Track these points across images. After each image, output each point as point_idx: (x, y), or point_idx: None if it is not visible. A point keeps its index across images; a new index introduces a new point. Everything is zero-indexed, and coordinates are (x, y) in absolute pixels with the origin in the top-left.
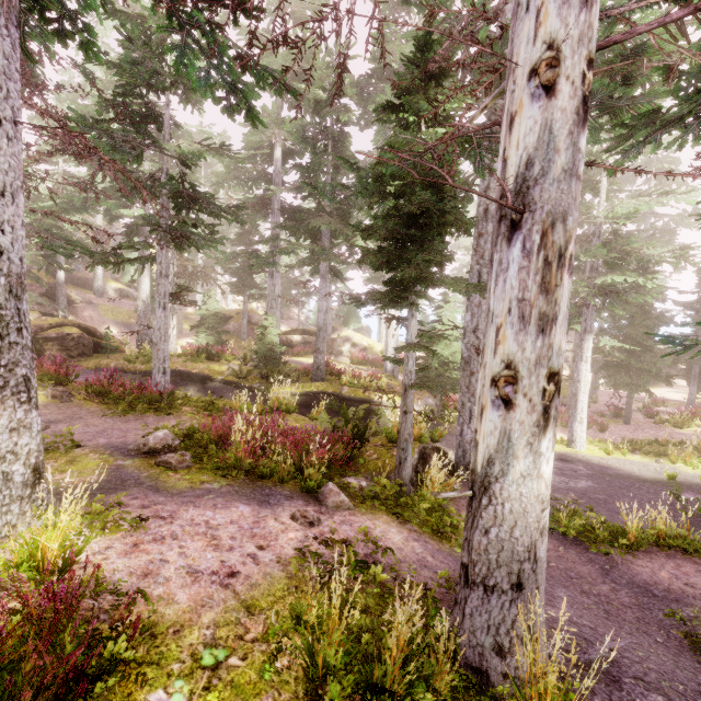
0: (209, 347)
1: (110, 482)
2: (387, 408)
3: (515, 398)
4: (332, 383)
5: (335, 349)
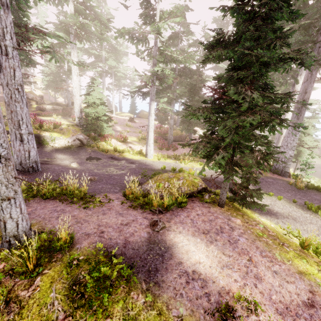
0: None
1: None
2: (50, 139)
3: None
4: None
5: (72, 114)
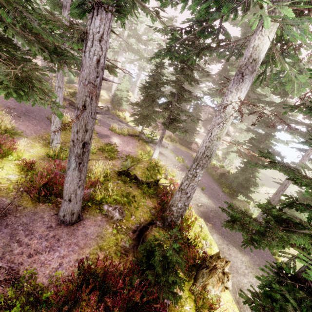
0: None
1: None
2: None
3: None
4: None
5: None
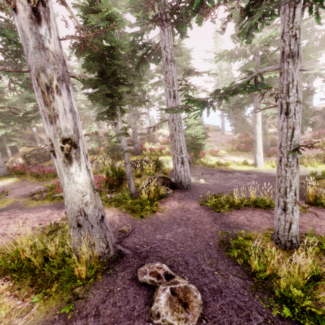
0: (96, 149)
1: (8, 207)
2: (165, 162)
3: (55, 152)
4: (141, 155)
5: (155, 139)
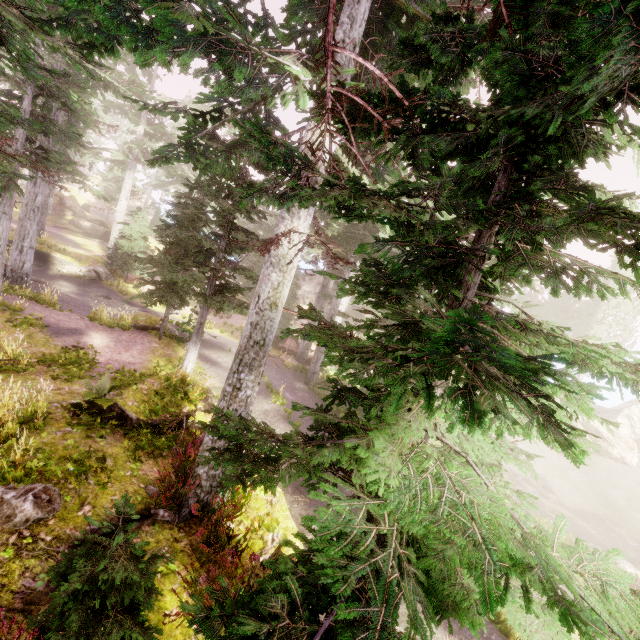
0: None
1: None
2: (59, 262)
3: None
4: None
5: None
